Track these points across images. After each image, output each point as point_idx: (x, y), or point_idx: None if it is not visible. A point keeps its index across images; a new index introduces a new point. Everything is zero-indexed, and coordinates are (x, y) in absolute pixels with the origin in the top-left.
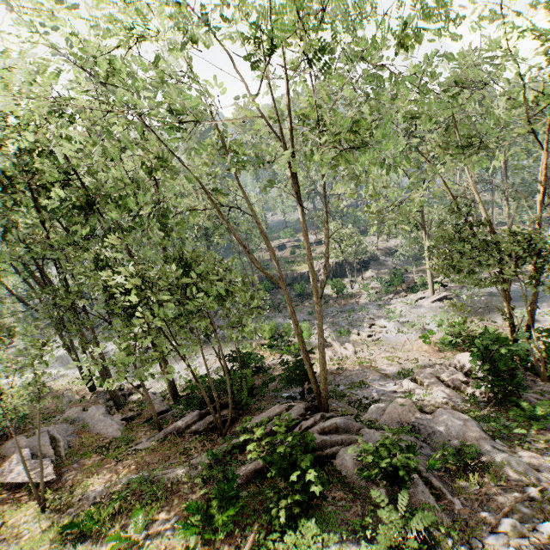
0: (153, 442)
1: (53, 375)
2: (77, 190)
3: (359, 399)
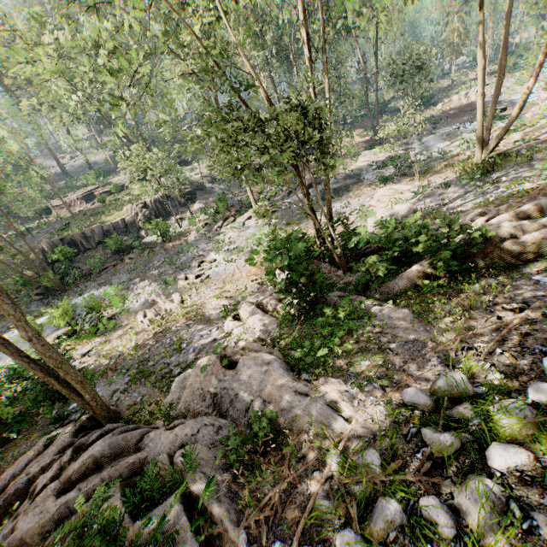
0: None
1: None
2: None
3: (169, 370)
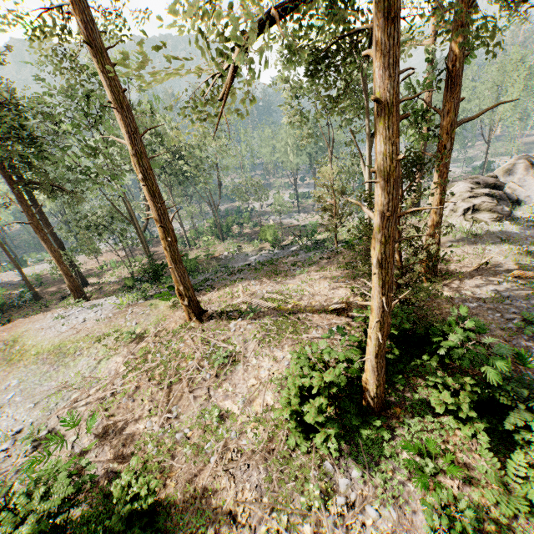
0: None
1: None
2: None
3: None
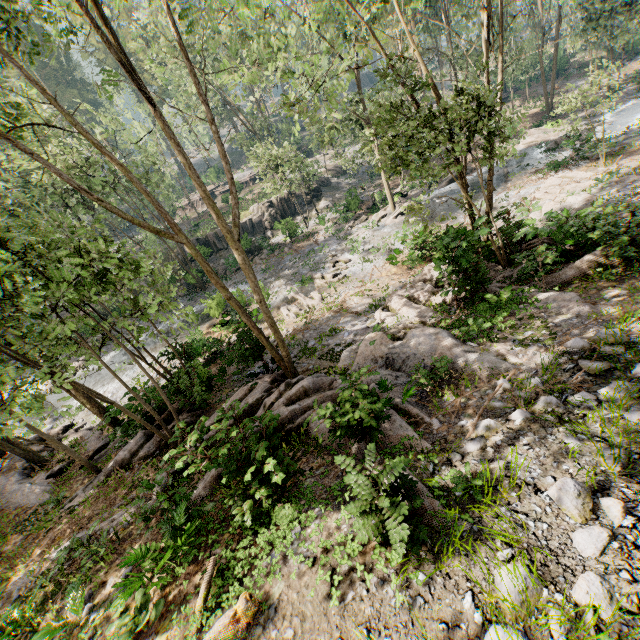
0: (92, 490)
1: None
2: None
3: (331, 349)
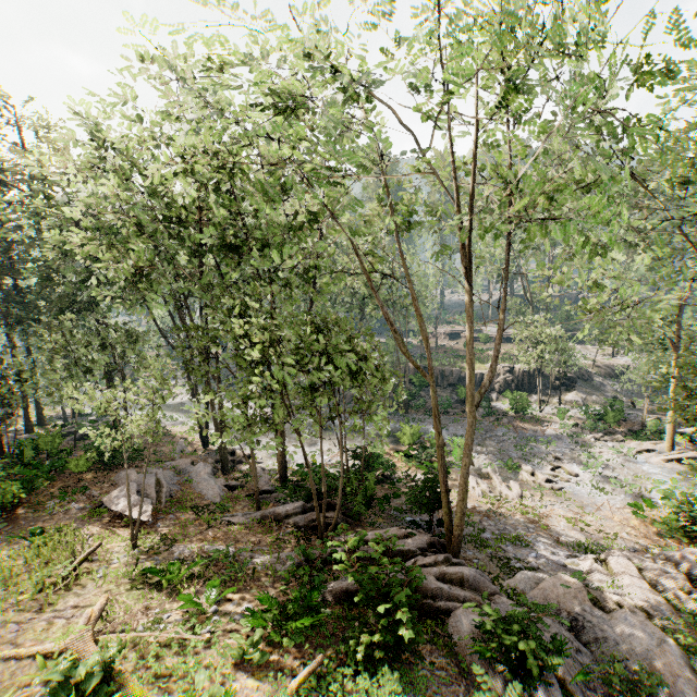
0: (248, 519)
1: (174, 419)
2: (238, 231)
3: (507, 557)
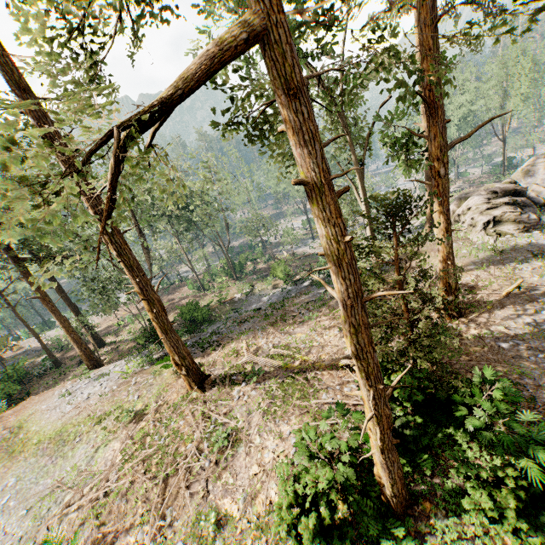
0: None
1: None
2: None
3: None
